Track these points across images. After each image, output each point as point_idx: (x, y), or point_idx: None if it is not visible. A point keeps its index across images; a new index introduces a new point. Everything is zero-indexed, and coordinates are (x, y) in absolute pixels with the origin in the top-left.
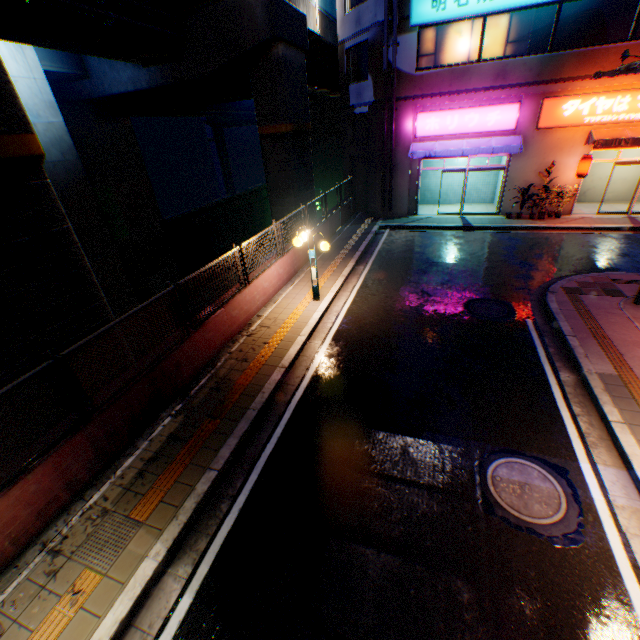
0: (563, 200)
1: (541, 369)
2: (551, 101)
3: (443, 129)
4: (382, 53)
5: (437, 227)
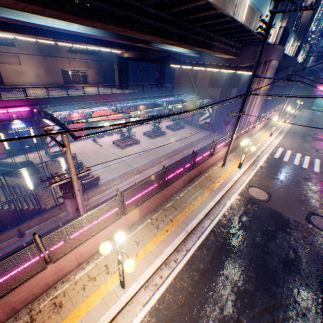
0: None
1: None
2: None
3: None
4: (317, 73)
5: (315, 110)
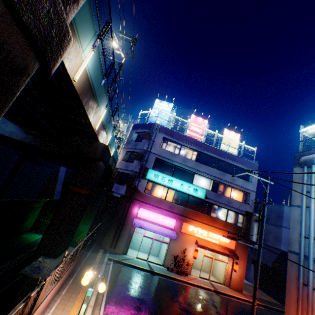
0: (189, 266)
1: None
2: (186, 223)
3: (149, 217)
4: (134, 180)
5: (138, 267)
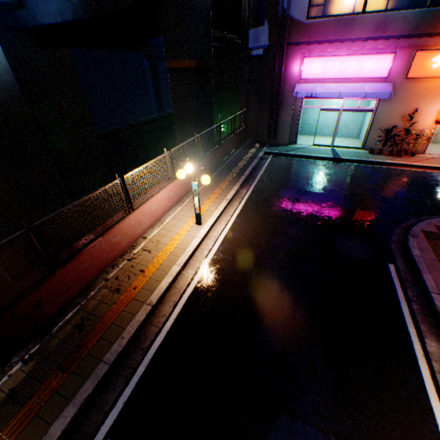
0: (420, 141)
1: (406, 332)
2: (423, 53)
3: (325, 73)
4: (278, 1)
5: (311, 157)
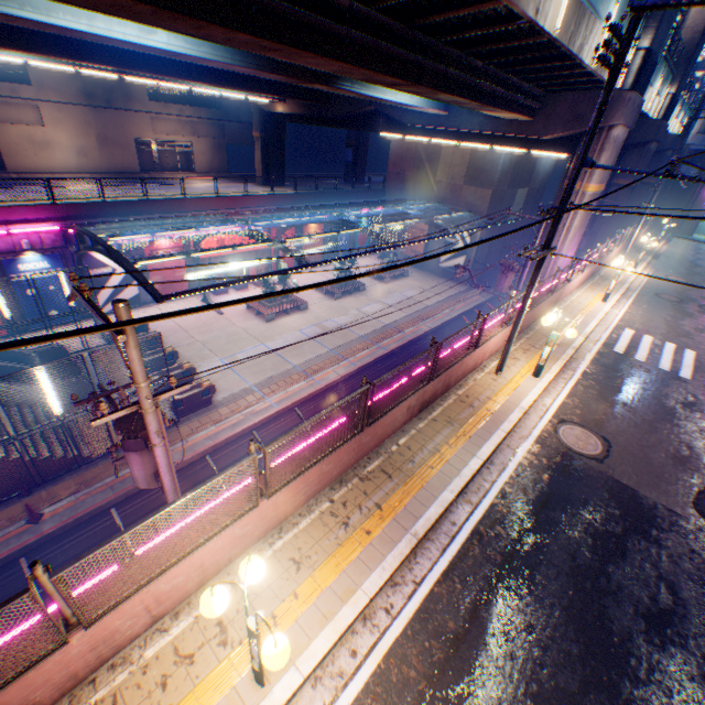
0: None
1: None
2: None
3: None
4: None
5: (703, 242)
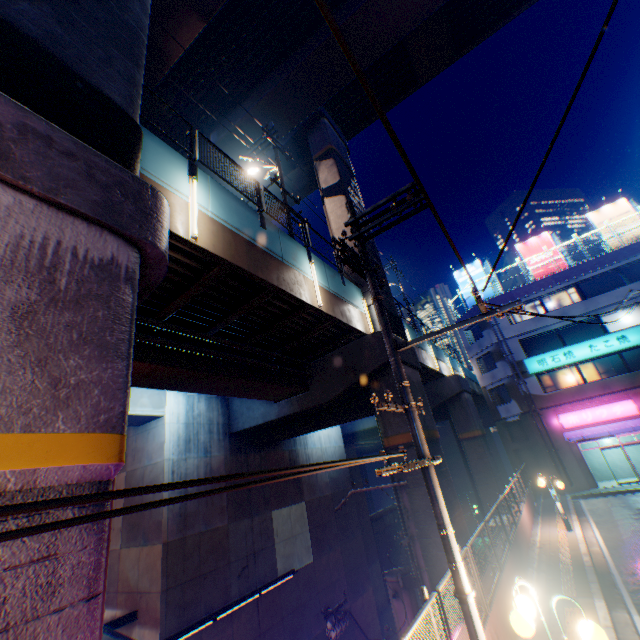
0: None
1: None
2: None
3: (582, 420)
4: (516, 387)
5: (625, 490)
